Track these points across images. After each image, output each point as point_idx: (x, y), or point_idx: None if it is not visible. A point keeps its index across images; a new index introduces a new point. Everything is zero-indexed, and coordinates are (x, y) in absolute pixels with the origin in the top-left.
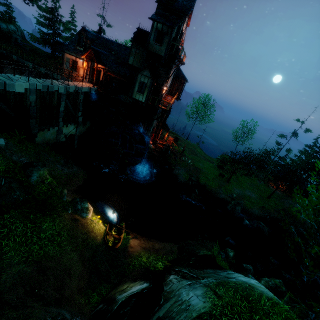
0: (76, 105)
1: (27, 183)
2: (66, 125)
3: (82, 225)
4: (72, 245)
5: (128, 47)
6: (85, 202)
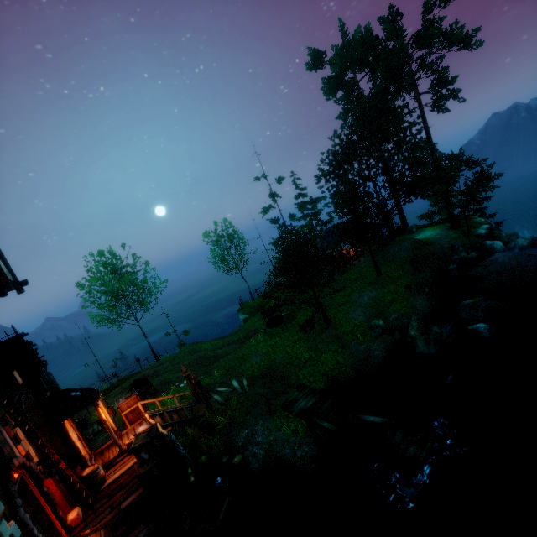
0: None
1: None
2: None
3: None
4: None
5: None
6: None
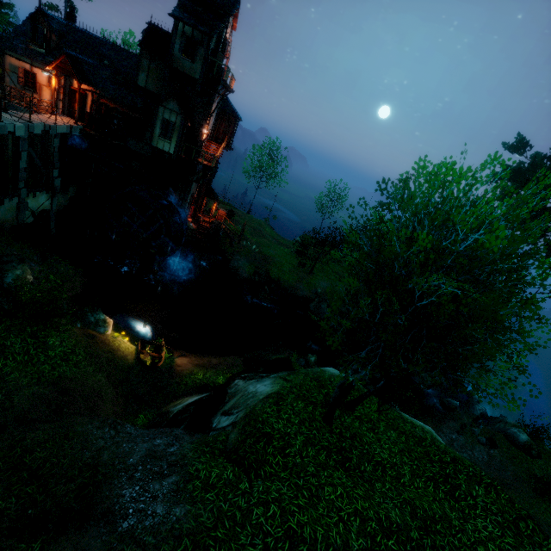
0: (48, 158)
1: (2, 287)
2: (33, 194)
3: (102, 342)
4: (95, 366)
5: (134, 54)
6: (99, 313)
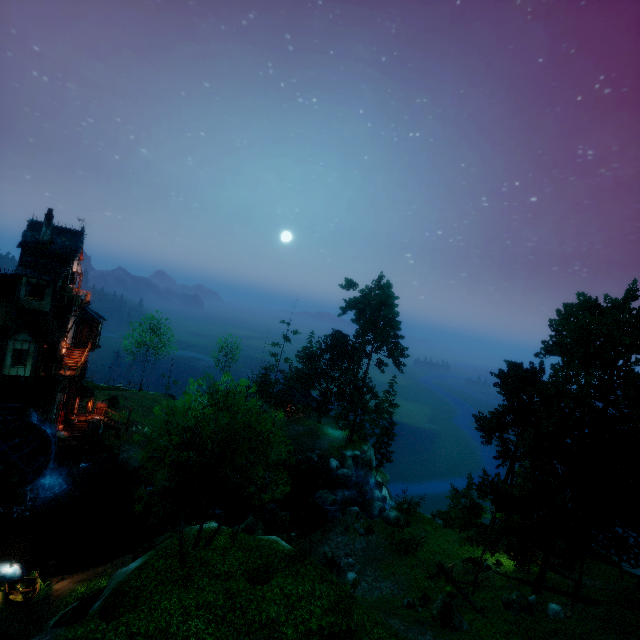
0: None
1: None
2: None
3: None
4: None
5: None
6: None
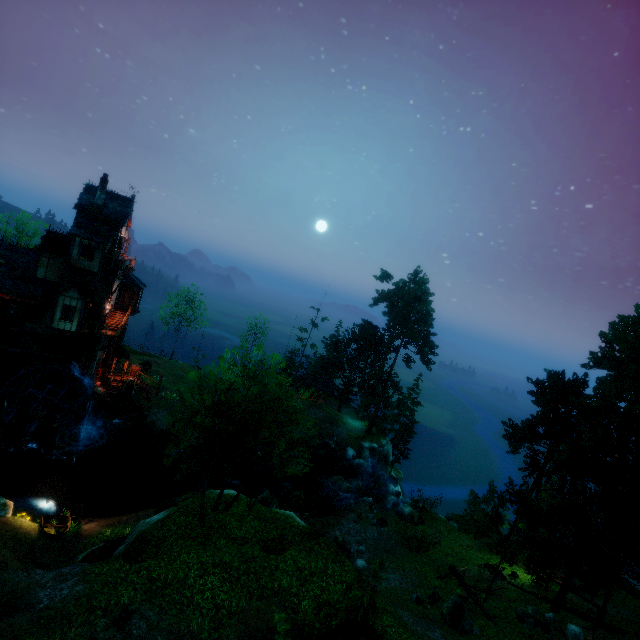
0: None
1: None
2: None
3: (4, 523)
4: None
5: (32, 250)
6: None
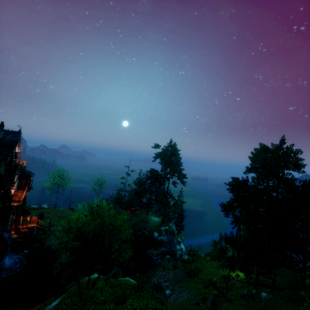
0: None
1: None
2: None
3: None
4: None
5: None
6: None
